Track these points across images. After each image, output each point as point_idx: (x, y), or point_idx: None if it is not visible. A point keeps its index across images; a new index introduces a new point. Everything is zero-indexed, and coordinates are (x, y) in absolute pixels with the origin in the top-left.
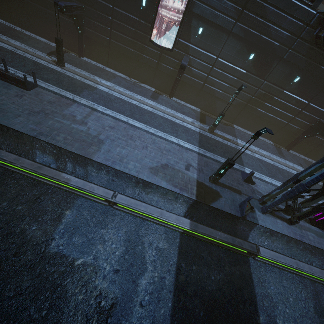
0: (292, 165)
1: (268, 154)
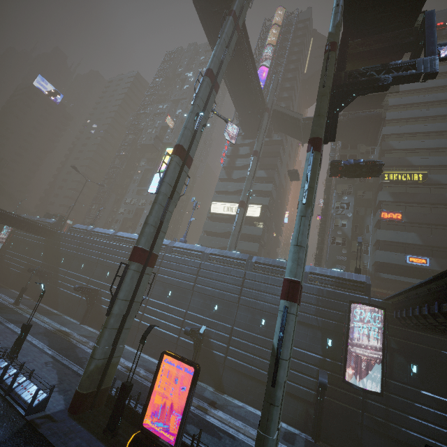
0: (6, 298)
1: None
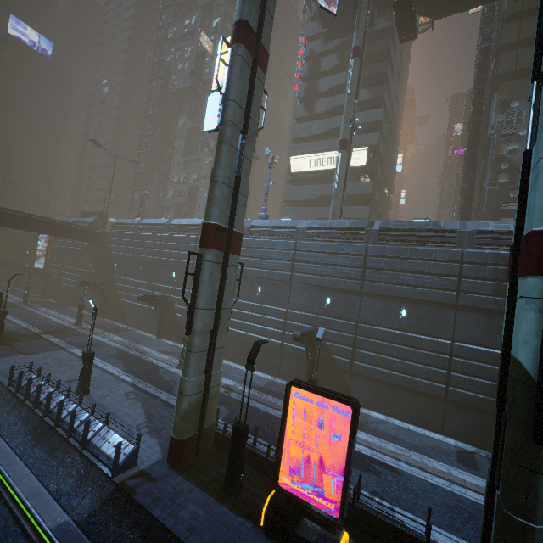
0: (67, 318)
1: (56, 313)
